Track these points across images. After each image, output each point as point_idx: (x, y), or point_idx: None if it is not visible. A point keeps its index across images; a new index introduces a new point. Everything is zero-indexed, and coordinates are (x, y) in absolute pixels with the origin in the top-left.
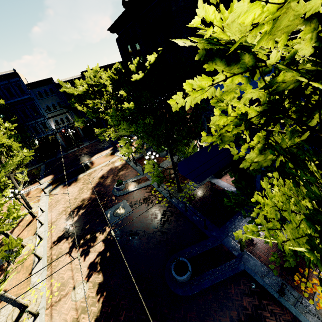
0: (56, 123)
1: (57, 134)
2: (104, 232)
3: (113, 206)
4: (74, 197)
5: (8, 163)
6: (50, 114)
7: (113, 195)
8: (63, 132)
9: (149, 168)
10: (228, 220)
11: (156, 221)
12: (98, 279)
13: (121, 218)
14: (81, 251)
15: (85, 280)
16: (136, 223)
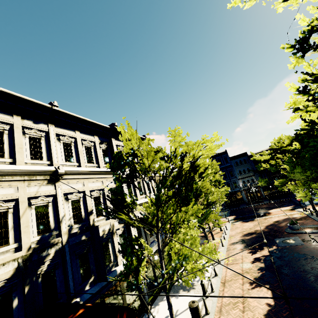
0: (243, 183)
1: (242, 191)
2: (271, 248)
3: (283, 237)
4: (249, 228)
5: None
6: (240, 176)
7: (285, 232)
8: (248, 185)
9: None
10: None
11: None
12: (260, 265)
13: (289, 245)
14: (250, 251)
15: (250, 262)
16: (305, 250)
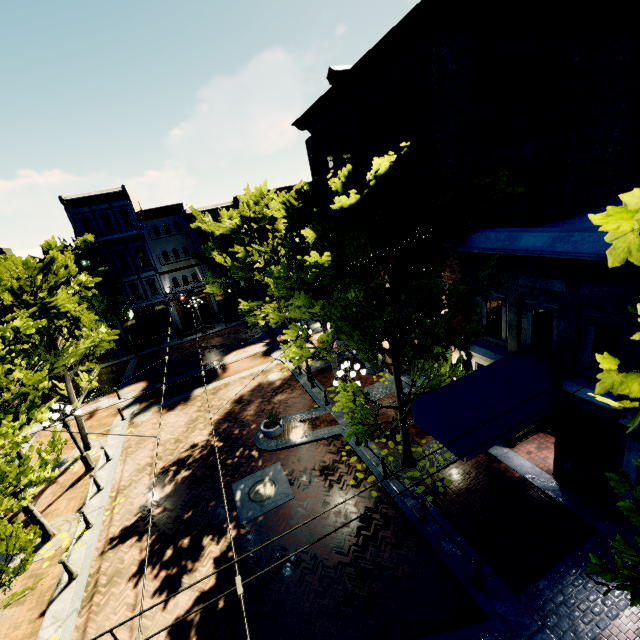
0: (173, 282)
1: (172, 303)
2: (223, 539)
3: (252, 474)
4: (176, 438)
5: (67, 351)
6: (166, 266)
7: (255, 448)
8: (182, 300)
9: (345, 400)
10: (543, 575)
11: (346, 535)
12: None
13: (265, 509)
14: (162, 578)
15: None
16: (298, 530)
